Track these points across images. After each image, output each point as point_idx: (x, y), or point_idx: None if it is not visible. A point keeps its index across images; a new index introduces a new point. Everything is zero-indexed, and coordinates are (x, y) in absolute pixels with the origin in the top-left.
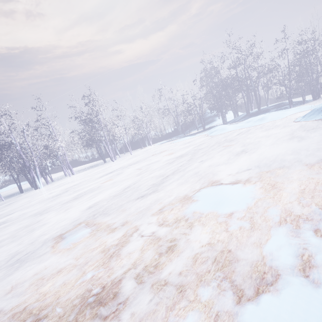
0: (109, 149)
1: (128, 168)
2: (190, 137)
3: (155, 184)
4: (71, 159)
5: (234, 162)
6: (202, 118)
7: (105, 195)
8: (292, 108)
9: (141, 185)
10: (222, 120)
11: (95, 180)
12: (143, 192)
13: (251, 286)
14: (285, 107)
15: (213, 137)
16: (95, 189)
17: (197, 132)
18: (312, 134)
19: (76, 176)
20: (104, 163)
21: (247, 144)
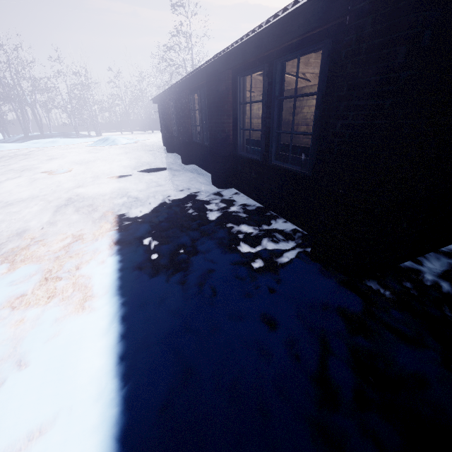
0: None
1: None
2: None
3: None
4: None
5: (50, 163)
6: None
7: None
8: (81, 138)
9: None
10: None
11: None
12: None
13: (94, 178)
14: (73, 137)
15: None
16: None
17: None
18: (102, 152)
19: None
20: None
21: (52, 156)
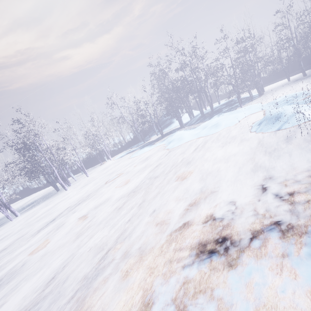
0: (58, 177)
1: (74, 211)
2: (149, 148)
3: (86, 278)
4: (23, 186)
5: (192, 223)
6: (160, 121)
7: (17, 303)
8: (243, 109)
9: (70, 276)
10: (179, 123)
11: (30, 239)
12: (63, 309)
13: None
14: (236, 105)
15: (170, 150)
16: (16, 273)
17: (156, 139)
18: (277, 162)
19: (18, 220)
20: (57, 193)
21: (206, 175)
